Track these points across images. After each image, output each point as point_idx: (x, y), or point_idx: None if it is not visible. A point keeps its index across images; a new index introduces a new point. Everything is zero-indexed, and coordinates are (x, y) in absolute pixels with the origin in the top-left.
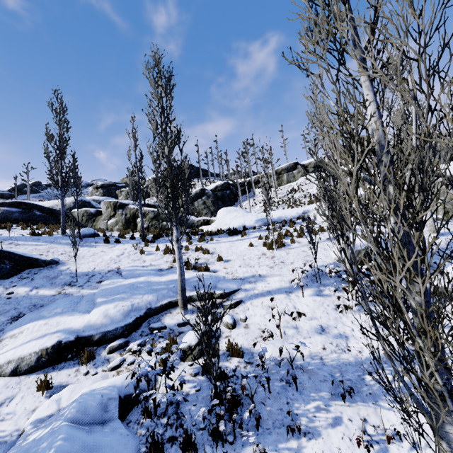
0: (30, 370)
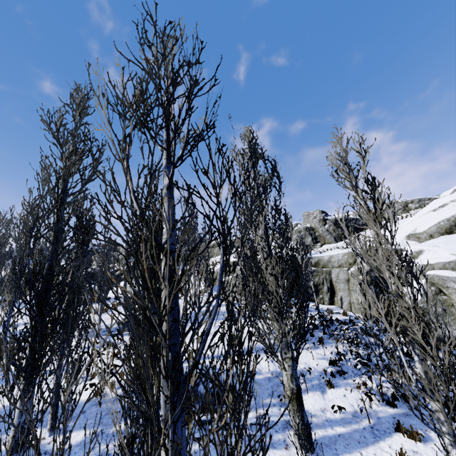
0: None
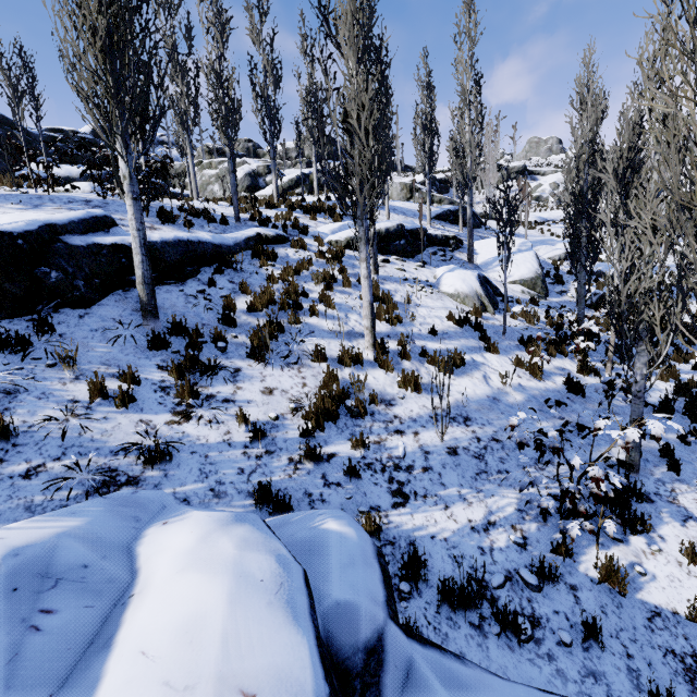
0: (563, 260)
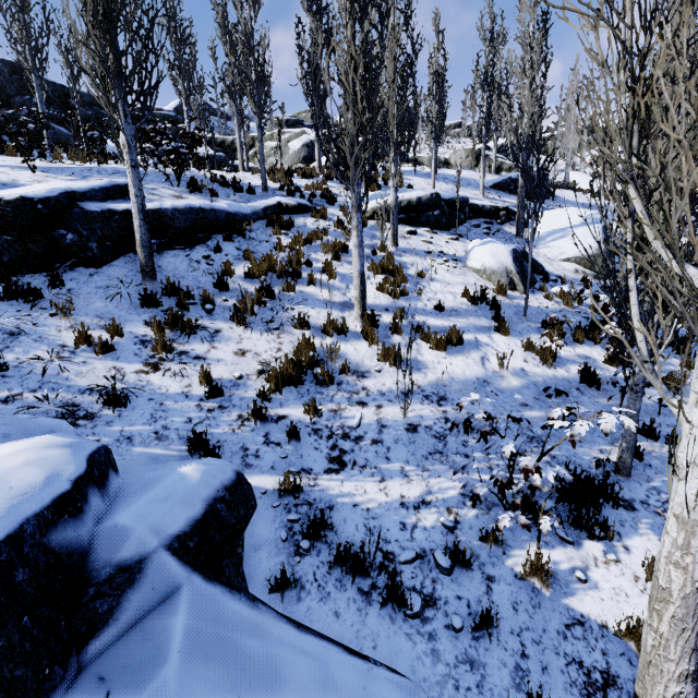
0: None
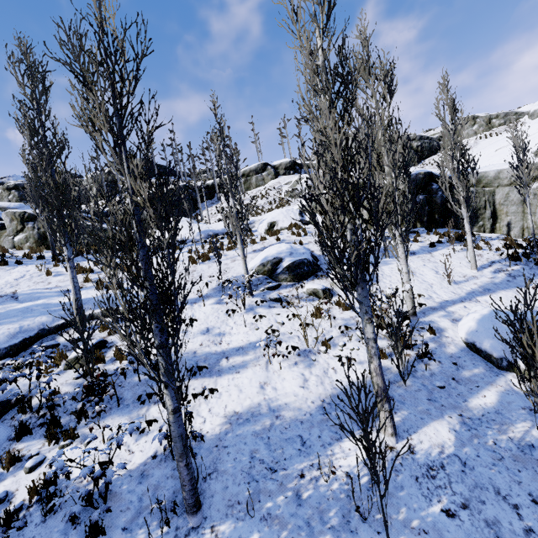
0: None
